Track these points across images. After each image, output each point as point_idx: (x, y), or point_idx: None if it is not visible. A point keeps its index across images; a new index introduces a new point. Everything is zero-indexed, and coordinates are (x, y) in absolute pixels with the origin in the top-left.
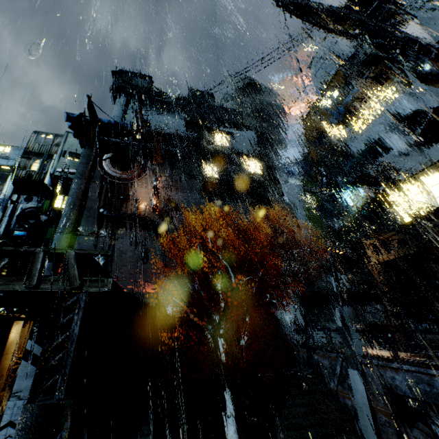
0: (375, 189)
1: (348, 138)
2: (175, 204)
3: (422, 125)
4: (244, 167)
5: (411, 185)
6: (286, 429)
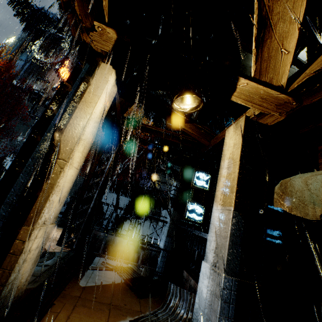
0: None
1: None
2: None
3: None
4: None
5: None
6: None
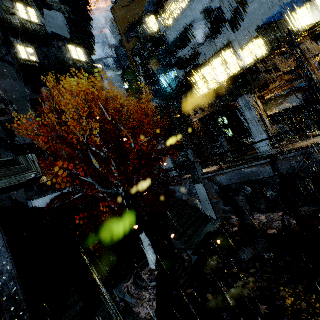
0: (185, 71)
1: (161, 28)
2: None
3: (211, 21)
4: (65, 52)
5: (205, 67)
6: (174, 233)
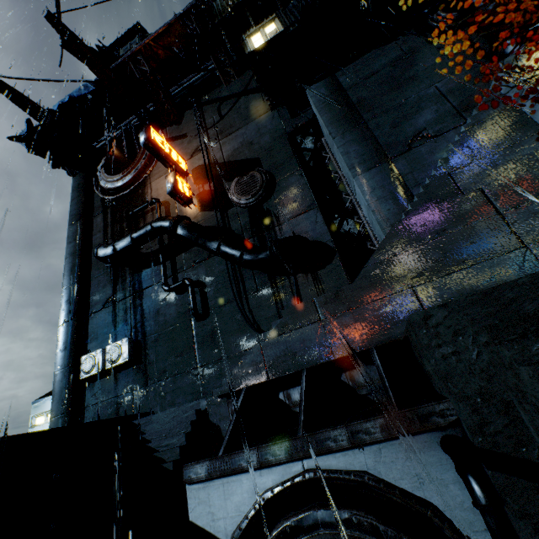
0: None
1: None
2: (226, 164)
3: None
4: None
5: None
6: None
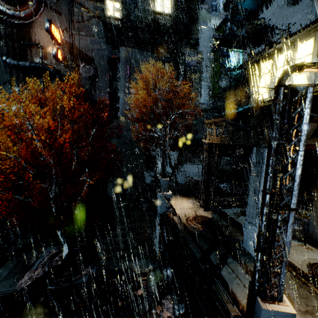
0: (248, 53)
1: None
2: (80, 52)
3: None
4: (150, 3)
5: (282, 53)
6: (107, 243)
